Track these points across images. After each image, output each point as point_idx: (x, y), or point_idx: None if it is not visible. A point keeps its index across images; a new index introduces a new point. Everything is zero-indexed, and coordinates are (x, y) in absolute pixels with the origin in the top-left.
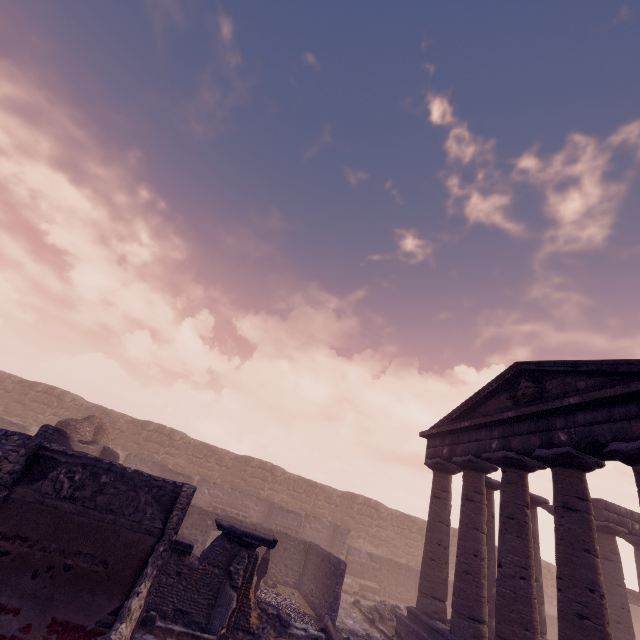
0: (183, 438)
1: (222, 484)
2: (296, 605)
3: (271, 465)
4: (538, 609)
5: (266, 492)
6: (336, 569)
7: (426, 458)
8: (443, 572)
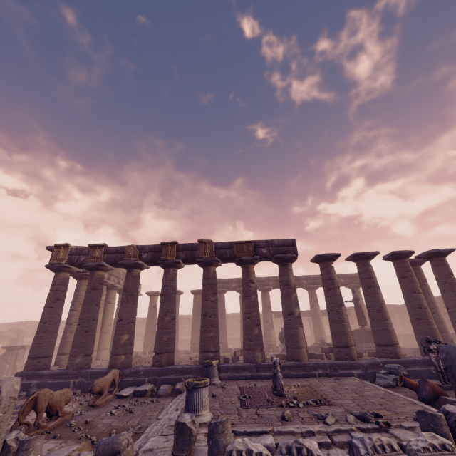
0: None
1: None
2: None
3: None
4: None
5: None
6: None
7: None
8: None
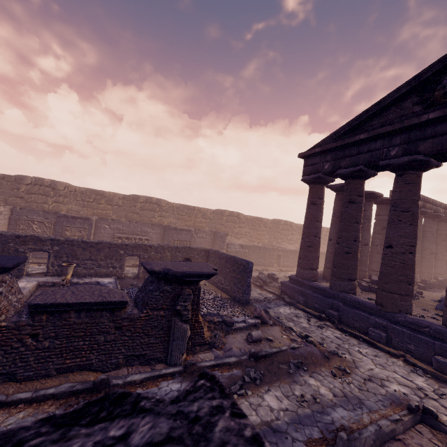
0: (67, 187)
1: (119, 219)
2: (213, 294)
3: (156, 199)
4: (366, 260)
5: (157, 219)
6: (246, 268)
7: (303, 175)
8: (318, 253)
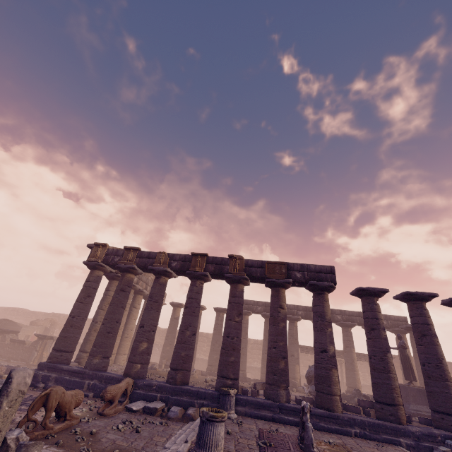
0: None
1: None
2: None
3: None
4: None
5: None
6: None
7: None
8: None
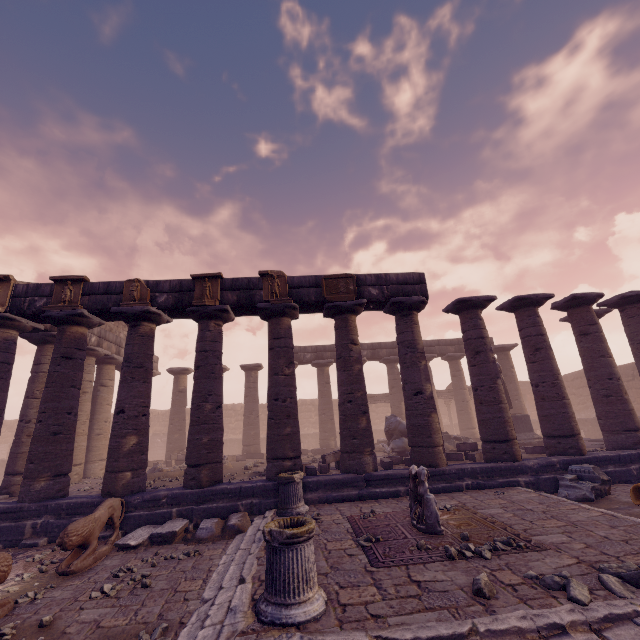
0: None
1: None
2: None
3: None
4: None
5: None
6: None
7: None
8: None
